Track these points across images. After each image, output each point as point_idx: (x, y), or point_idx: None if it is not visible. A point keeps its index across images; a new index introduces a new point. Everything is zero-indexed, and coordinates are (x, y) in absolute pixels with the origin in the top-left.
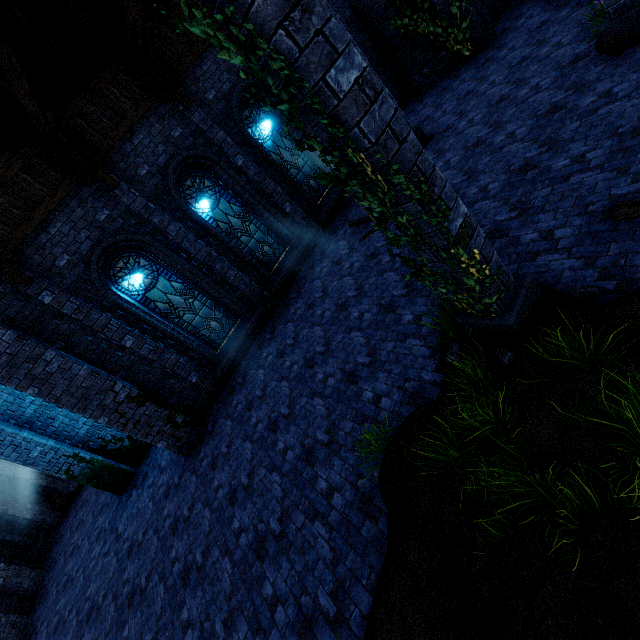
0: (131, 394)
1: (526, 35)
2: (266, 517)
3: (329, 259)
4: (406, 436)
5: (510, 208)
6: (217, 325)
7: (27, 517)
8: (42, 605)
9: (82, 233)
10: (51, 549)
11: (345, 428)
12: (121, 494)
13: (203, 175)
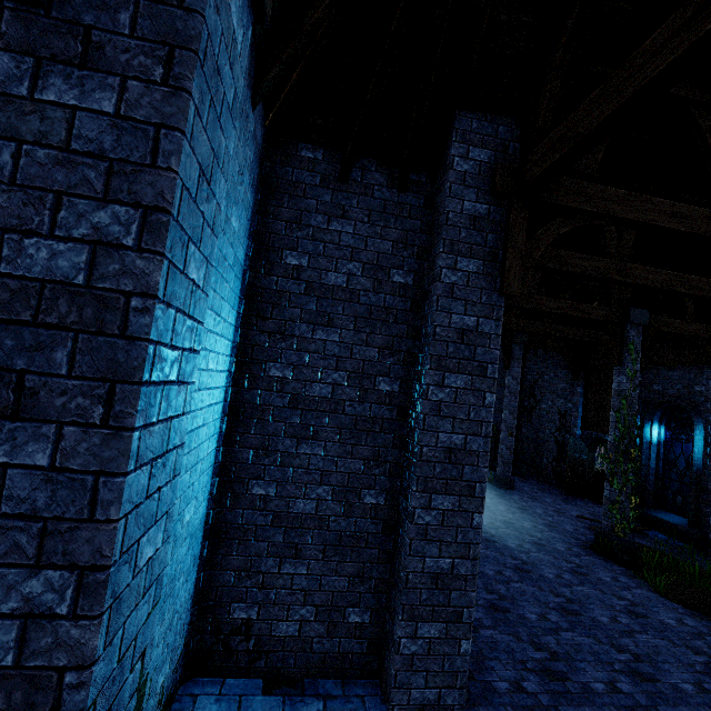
0: None
1: None
2: (689, 659)
3: None
4: (658, 587)
5: (541, 519)
6: None
7: None
8: None
9: None
10: None
11: (626, 594)
12: None
13: None
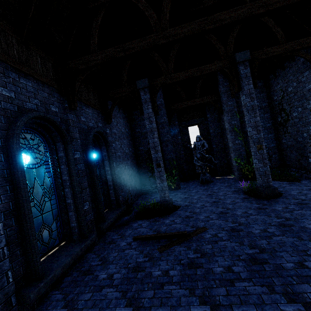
0: None
1: (201, 189)
2: None
3: (119, 264)
4: None
5: None
6: None
7: None
8: None
9: None
10: None
11: None
12: None
13: (43, 142)
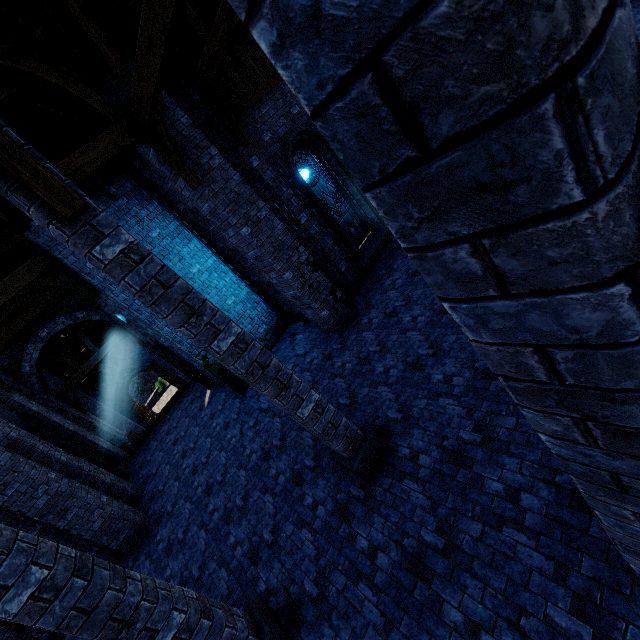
0: (309, 259)
1: None
2: None
3: None
4: None
5: None
6: (354, 232)
7: (104, 446)
8: (160, 499)
9: (281, 120)
10: (134, 475)
11: None
12: (243, 393)
13: None
